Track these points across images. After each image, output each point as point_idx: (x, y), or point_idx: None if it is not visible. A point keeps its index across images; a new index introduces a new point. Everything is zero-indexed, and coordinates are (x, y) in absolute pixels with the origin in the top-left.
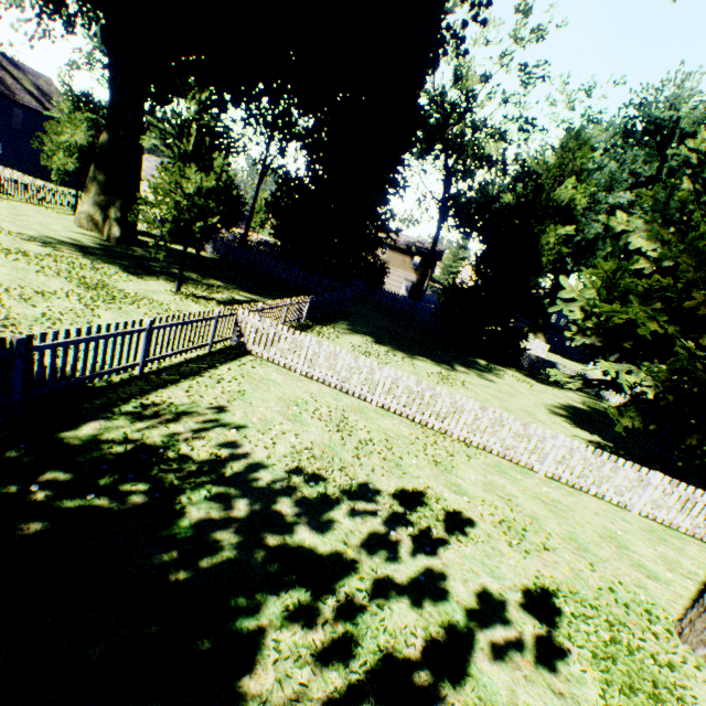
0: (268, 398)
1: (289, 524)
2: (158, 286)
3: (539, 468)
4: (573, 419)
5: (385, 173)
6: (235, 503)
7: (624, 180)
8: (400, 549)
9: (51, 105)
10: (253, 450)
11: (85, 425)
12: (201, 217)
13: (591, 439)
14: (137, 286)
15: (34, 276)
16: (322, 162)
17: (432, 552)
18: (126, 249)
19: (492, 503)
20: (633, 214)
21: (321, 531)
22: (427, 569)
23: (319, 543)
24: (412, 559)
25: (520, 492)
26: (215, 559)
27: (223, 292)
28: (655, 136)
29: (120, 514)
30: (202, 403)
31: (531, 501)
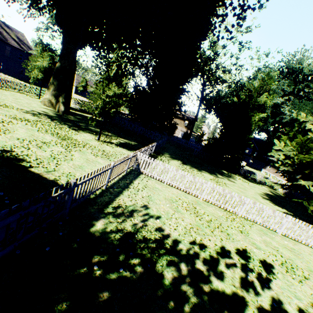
0: (161, 199)
1: (207, 277)
2: (88, 136)
3: (278, 230)
4: (272, 201)
5: (180, 85)
6: (180, 266)
7: (280, 93)
8: (256, 287)
9: (23, 45)
10: (170, 231)
11: (97, 222)
12: (113, 106)
13: (284, 211)
14: (80, 137)
15: (37, 133)
16: (153, 79)
17: (269, 287)
18: (67, 117)
19: (272, 253)
20: (282, 107)
21: (221, 279)
22: (272, 298)
23: (224, 287)
24: (263, 292)
25: (278, 245)
26: (190, 305)
27: (116, 139)
28: (292, 74)
29: (137, 280)
30: (137, 204)
31: (284, 250)
